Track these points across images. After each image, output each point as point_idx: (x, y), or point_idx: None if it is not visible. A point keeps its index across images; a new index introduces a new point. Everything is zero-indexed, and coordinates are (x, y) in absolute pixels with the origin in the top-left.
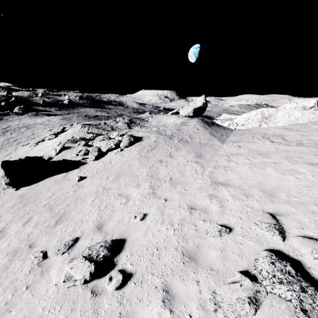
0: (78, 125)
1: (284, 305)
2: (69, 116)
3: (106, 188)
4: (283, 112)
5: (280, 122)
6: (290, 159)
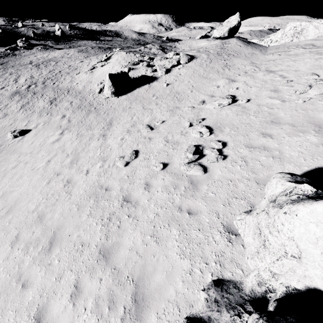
0: (121, 51)
1: (321, 84)
2: (83, 48)
3: (193, 86)
4: (314, 25)
5: (309, 36)
6: (320, 54)
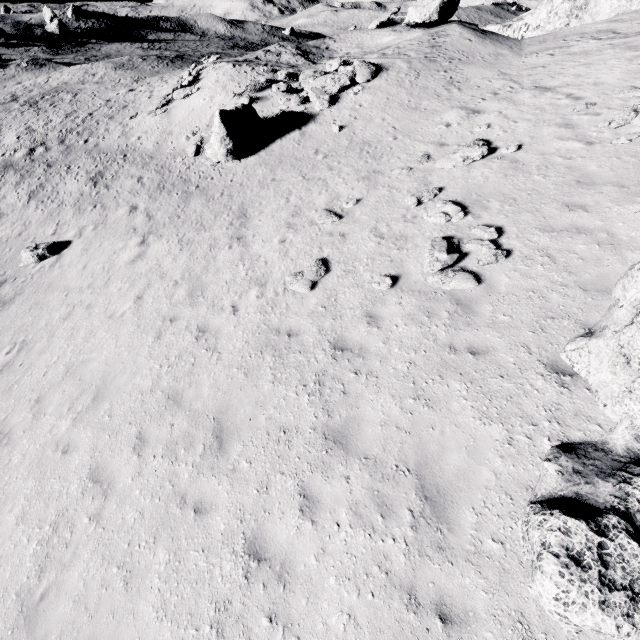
0: (222, 63)
1: None
2: (122, 59)
3: (396, 127)
4: None
5: (601, 14)
6: (634, 49)
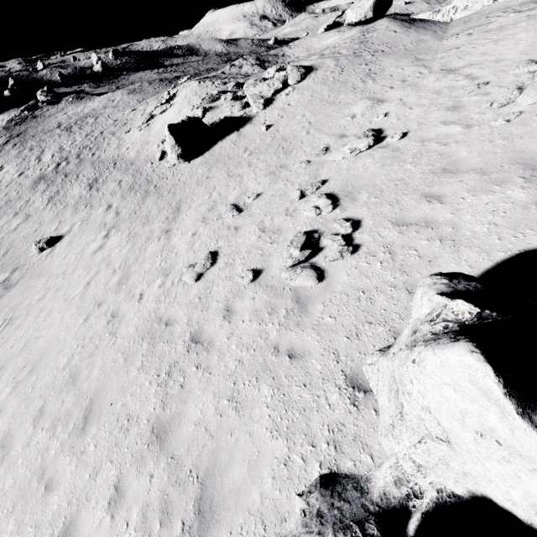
0: (191, 81)
1: None
2: (135, 86)
3: (311, 122)
4: None
5: None
6: None
